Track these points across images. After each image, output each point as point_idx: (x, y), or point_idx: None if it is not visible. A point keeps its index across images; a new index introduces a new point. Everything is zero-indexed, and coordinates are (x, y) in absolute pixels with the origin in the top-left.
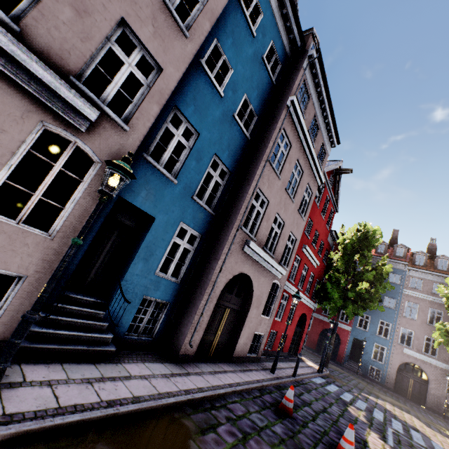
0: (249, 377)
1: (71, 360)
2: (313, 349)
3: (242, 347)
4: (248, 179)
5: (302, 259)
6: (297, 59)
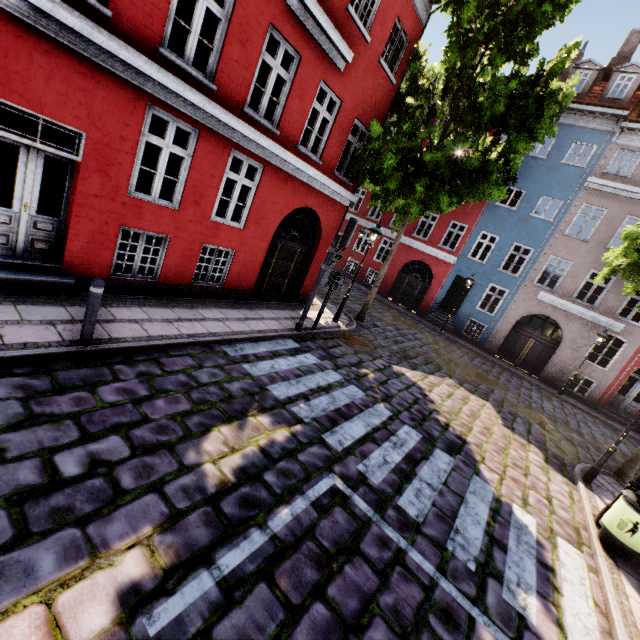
0: None
1: None
2: (385, 293)
3: None
4: None
5: None
6: None
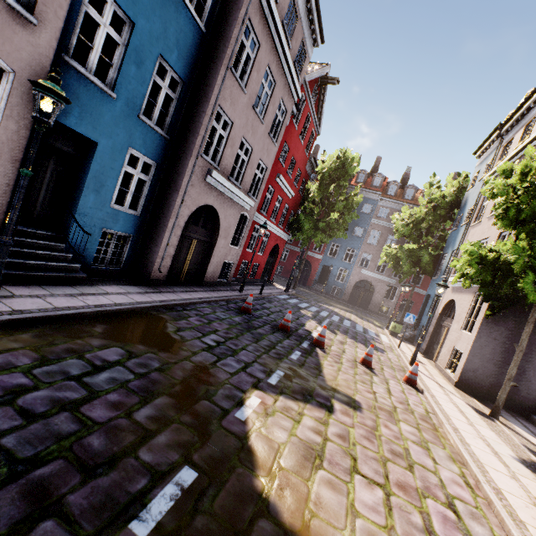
0: (218, 294)
1: (47, 284)
2: (287, 277)
3: (212, 274)
4: (206, 93)
5: (276, 190)
6: None
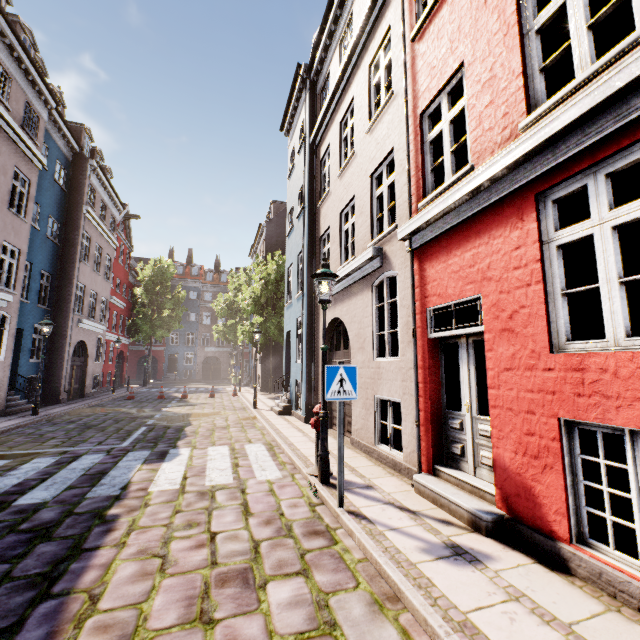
0: (103, 397)
1: (25, 411)
2: (134, 379)
3: (89, 387)
4: (70, 278)
5: (112, 307)
6: (80, 163)
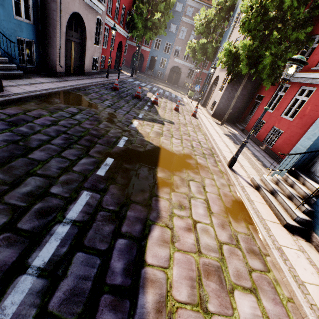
0: (96, 80)
1: (8, 79)
2: (129, 67)
3: (88, 67)
4: None
5: None
6: None
